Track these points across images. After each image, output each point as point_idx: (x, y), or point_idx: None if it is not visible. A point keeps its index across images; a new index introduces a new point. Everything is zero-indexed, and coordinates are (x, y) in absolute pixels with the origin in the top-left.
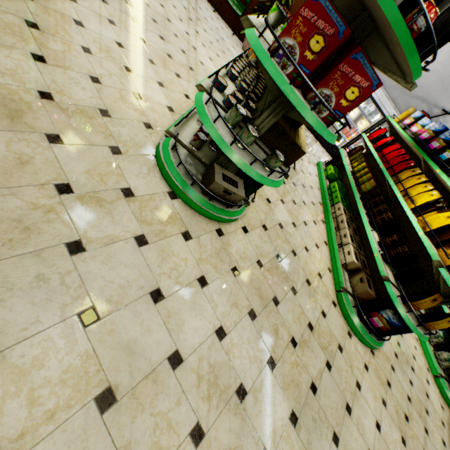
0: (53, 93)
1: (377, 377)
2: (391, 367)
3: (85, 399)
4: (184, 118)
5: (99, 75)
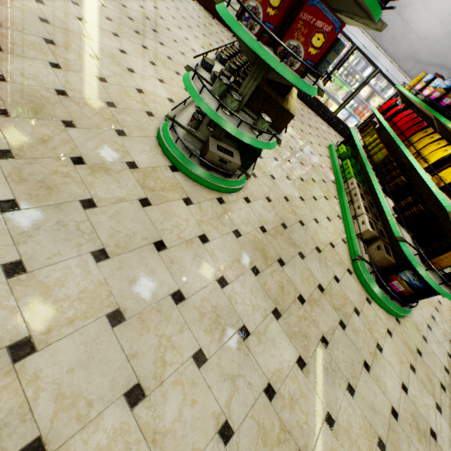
0: (67, 91)
1: (404, 344)
2: (422, 337)
3: (98, 314)
4: (181, 103)
5: (105, 76)
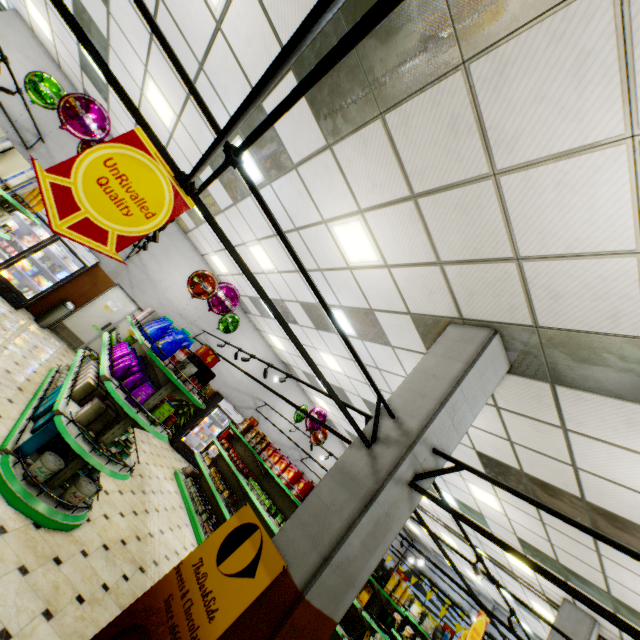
0: None
1: None
2: None
3: None
4: None
5: None
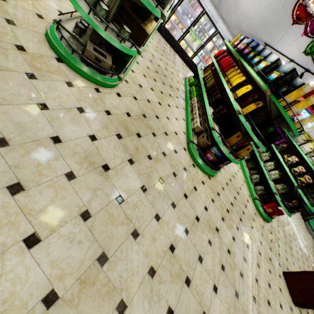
0: None
1: (211, 189)
2: (222, 188)
3: None
4: (67, 13)
5: None
